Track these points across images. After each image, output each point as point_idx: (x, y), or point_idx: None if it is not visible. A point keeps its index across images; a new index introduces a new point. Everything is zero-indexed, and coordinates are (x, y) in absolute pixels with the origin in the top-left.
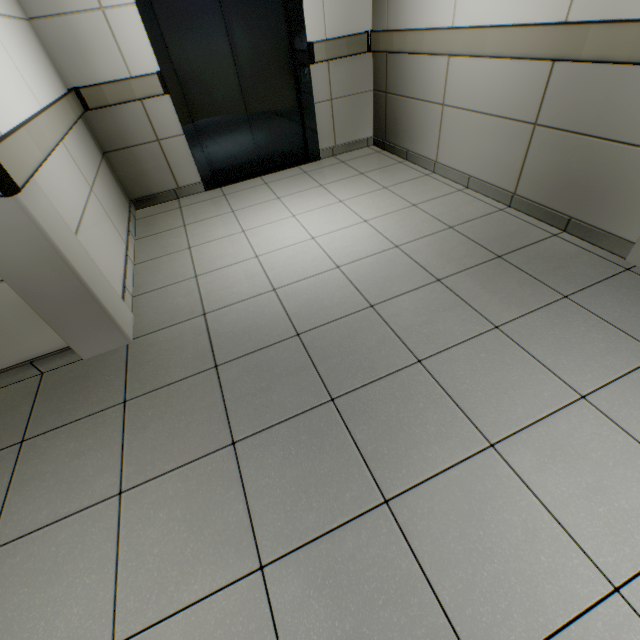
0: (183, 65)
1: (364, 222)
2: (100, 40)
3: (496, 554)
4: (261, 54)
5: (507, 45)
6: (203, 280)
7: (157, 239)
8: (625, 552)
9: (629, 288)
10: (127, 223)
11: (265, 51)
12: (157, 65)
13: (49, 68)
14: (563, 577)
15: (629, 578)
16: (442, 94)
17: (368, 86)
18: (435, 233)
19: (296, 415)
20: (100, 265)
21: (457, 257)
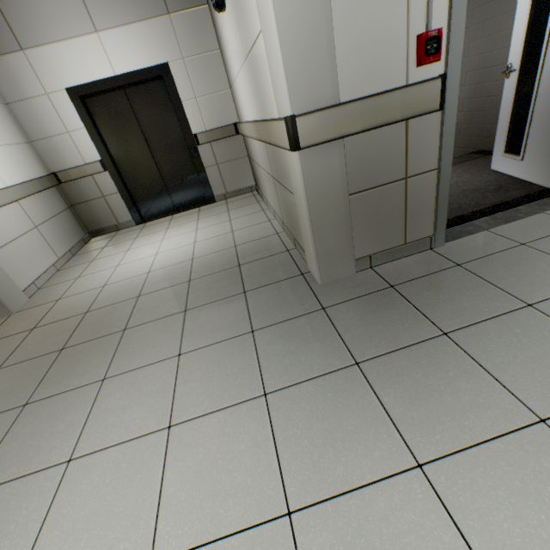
0: (118, 154)
1: (193, 243)
2: (68, 147)
3: (40, 436)
4: (167, 143)
5: (253, 132)
6: (79, 280)
7: (84, 255)
8: (96, 442)
9: (288, 287)
10: (73, 246)
11: (169, 141)
12: (100, 156)
13: (35, 165)
14: (55, 451)
15: (82, 456)
16: (257, 159)
17: (244, 154)
18: (222, 250)
19: (38, 356)
20: (12, 269)
21: (216, 266)
